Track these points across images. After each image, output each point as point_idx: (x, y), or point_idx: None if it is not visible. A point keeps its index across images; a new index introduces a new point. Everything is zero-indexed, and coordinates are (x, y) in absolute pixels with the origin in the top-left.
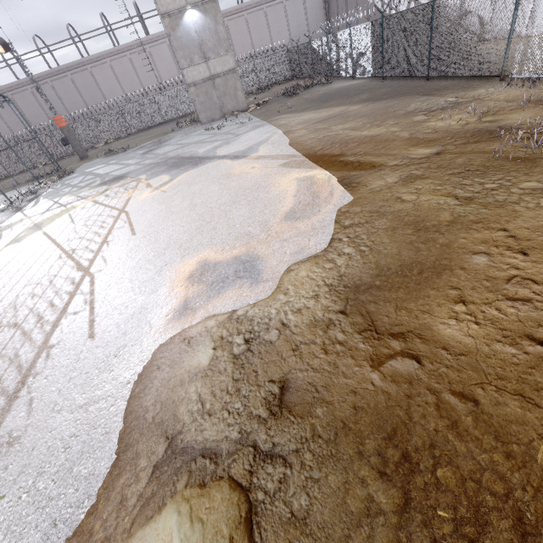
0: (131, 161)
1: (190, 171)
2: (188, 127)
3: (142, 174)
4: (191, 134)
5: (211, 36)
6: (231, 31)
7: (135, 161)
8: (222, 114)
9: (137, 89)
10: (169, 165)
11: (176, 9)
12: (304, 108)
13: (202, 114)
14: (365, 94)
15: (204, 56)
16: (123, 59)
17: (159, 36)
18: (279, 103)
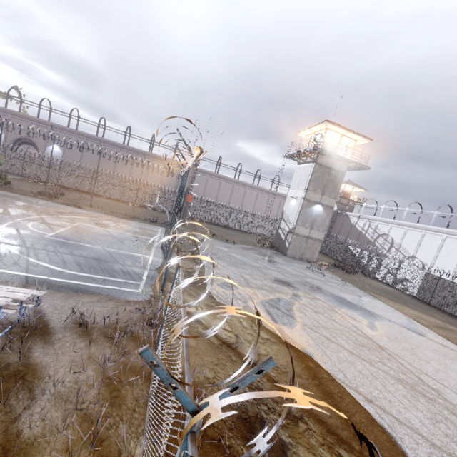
0: (266, 264)
1: (380, 323)
2: (272, 251)
3: (314, 294)
4: (292, 263)
5: (321, 220)
6: (281, 204)
7: (271, 267)
8: (301, 257)
9: (212, 197)
10: (334, 298)
11: (313, 200)
12: (388, 297)
13: (290, 251)
14: (436, 314)
15: (312, 226)
16: (216, 180)
17: (244, 184)
18: (344, 274)
